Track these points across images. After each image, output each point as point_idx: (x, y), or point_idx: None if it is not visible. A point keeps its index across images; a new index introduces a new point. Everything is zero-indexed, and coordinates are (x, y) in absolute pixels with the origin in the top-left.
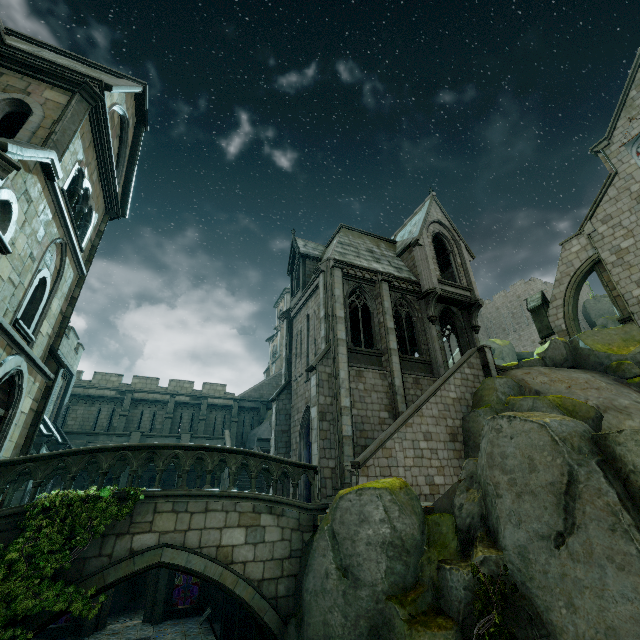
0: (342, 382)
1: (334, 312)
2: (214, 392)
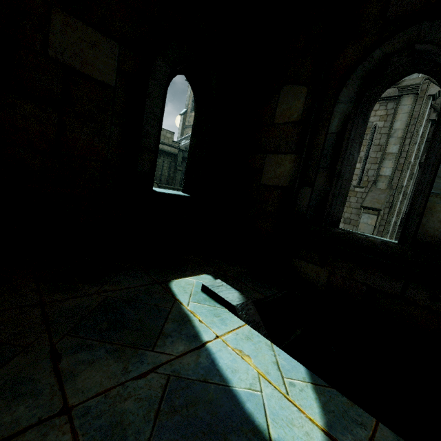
0: (391, 228)
1: (410, 155)
2: (164, 138)
